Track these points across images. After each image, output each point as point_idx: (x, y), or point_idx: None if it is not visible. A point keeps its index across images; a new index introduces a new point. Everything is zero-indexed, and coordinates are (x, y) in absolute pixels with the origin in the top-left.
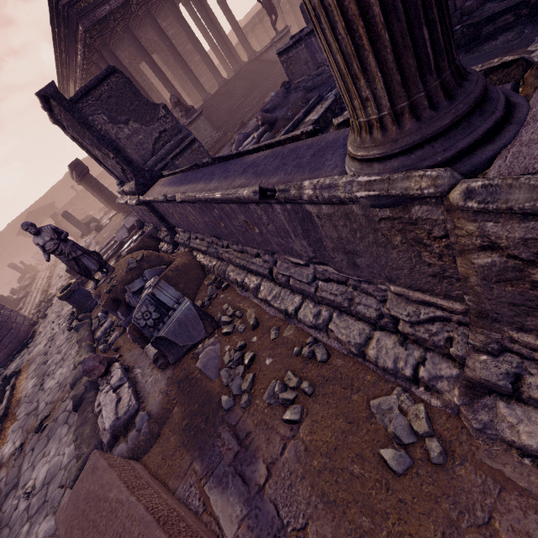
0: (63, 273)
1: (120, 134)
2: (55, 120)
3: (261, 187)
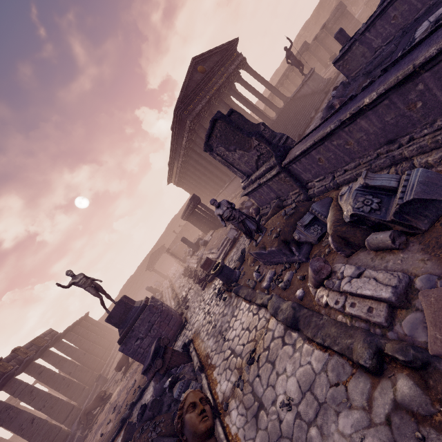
0: (184, 283)
1: None
2: (206, 147)
3: None
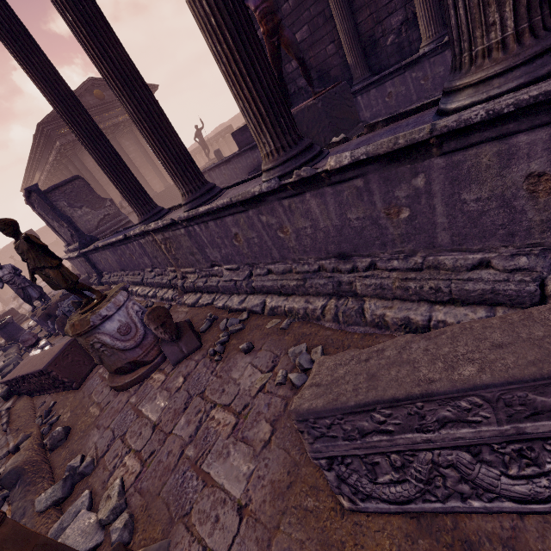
0: None
1: (74, 214)
2: (29, 202)
3: (125, 234)
